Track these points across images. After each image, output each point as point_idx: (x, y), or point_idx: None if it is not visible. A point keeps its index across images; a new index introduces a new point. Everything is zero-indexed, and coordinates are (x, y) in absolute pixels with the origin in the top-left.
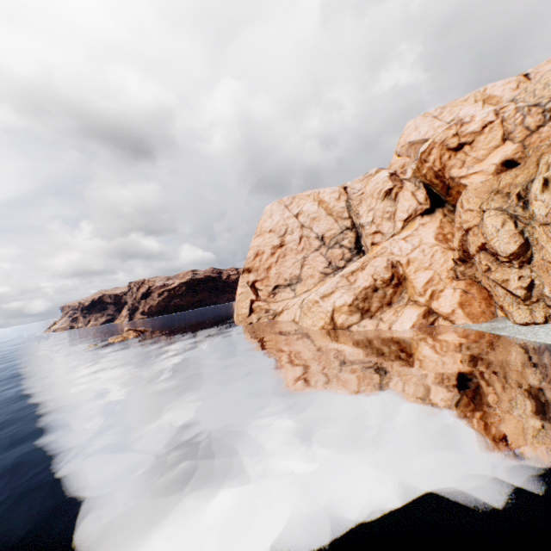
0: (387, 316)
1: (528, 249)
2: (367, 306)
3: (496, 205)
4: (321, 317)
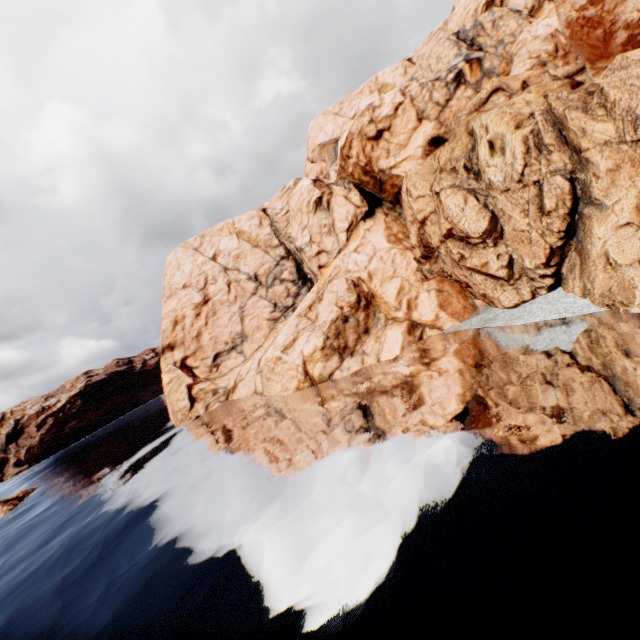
0: (370, 346)
1: (497, 222)
2: (343, 342)
3: (448, 183)
4: (292, 376)
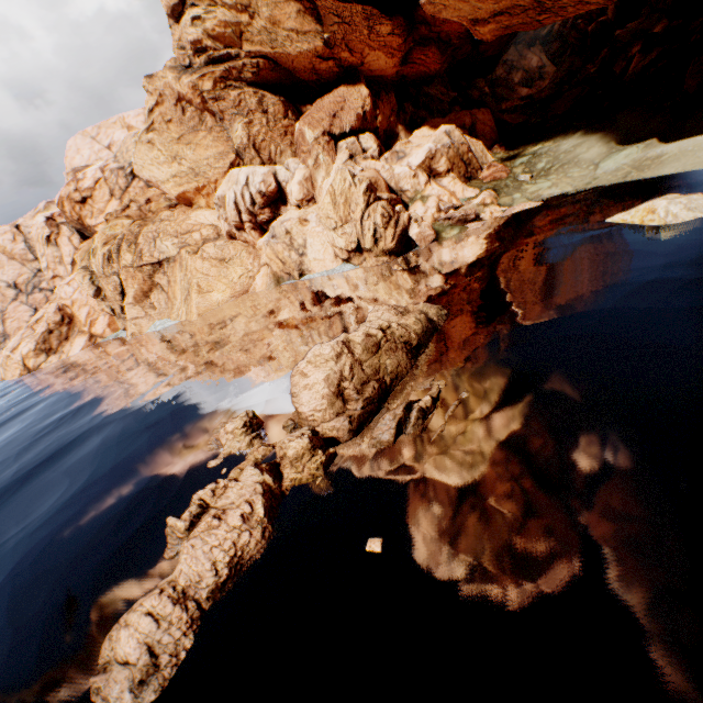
0: (68, 348)
1: (102, 291)
2: (49, 346)
3: (84, 264)
4: (16, 367)
